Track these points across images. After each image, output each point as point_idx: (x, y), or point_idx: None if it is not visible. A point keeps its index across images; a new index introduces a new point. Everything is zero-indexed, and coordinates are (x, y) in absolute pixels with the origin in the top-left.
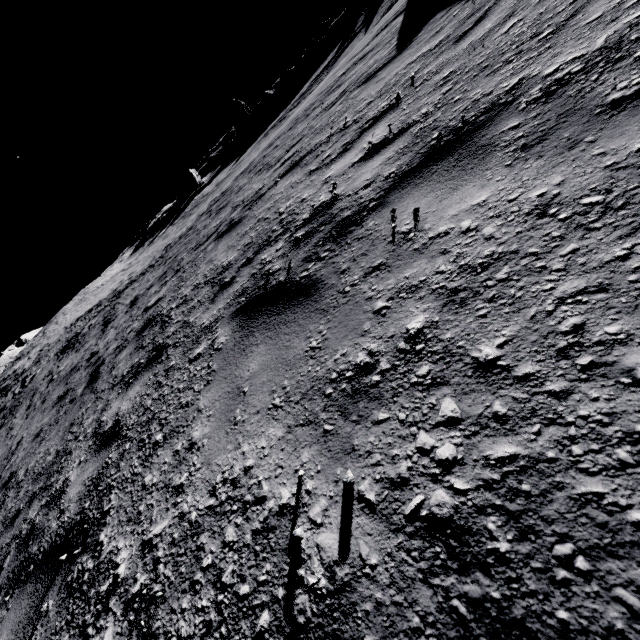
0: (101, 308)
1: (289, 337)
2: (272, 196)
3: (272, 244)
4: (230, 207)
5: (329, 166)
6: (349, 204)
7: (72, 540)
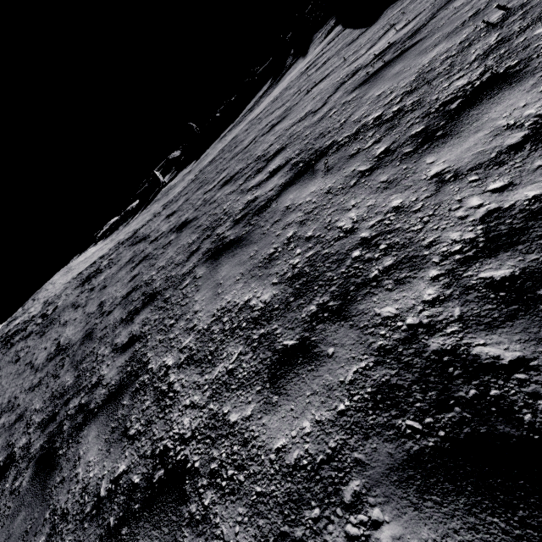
0: (111, 252)
1: (415, 51)
2: (313, 92)
3: (350, 79)
4: (253, 134)
5: (364, 54)
6: (407, 35)
7: (308, 165)
